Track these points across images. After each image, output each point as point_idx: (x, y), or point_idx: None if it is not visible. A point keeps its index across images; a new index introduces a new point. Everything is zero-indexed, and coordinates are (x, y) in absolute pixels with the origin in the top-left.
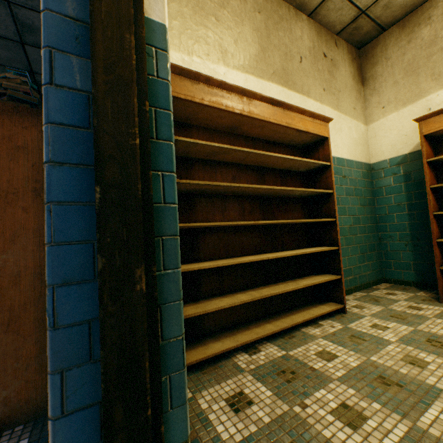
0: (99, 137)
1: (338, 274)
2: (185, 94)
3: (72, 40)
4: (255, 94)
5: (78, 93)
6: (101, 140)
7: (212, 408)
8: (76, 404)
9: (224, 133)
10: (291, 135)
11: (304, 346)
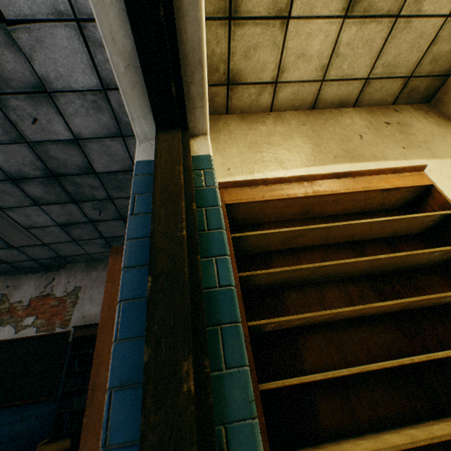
0: (154, 236)
1: None
2: (246, 198)
3: (148, 186)
4: (314, 176)
5: (149, 215)
6: (155, 238)
7: None
8: None
9: (298, 220)
10: (377, 198)
11: None
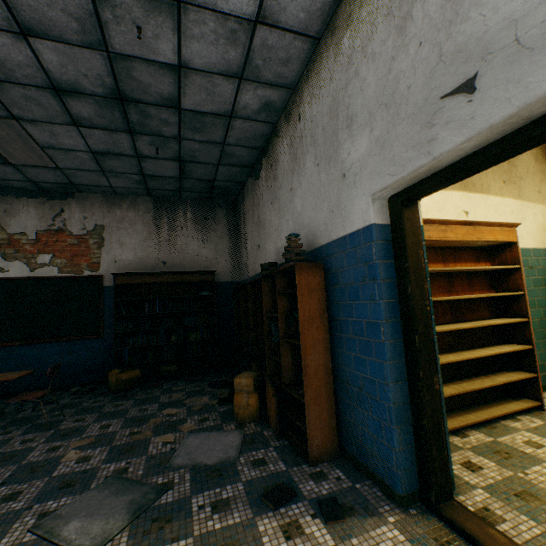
0: (414, 310)
1: (533, 372)
2: None
3: (386, 253)
4: (451, 221)
5: (391, 281)
6: (415, 311)
7: (452, 468)
8: (405, 445)
9: None
10: (479, 243)
11: (509, 435)
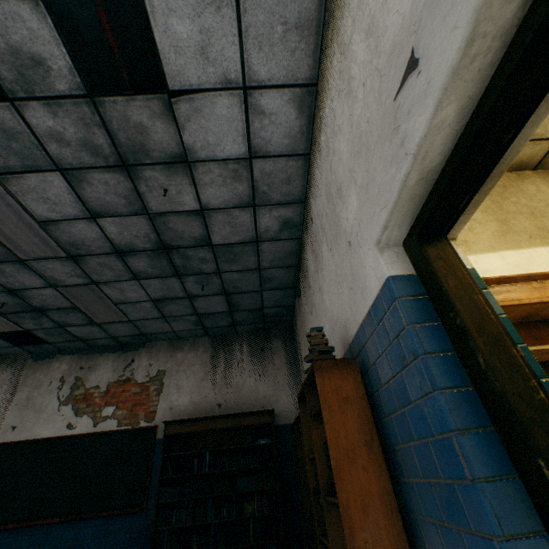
0: (508, 399)
1: None
2: None
3: (422, 312)
4: (544, 274)
5: (445, 354)
6: (511, 402)
7: None
8: None
9: (514, 325)
10: None
11: None
